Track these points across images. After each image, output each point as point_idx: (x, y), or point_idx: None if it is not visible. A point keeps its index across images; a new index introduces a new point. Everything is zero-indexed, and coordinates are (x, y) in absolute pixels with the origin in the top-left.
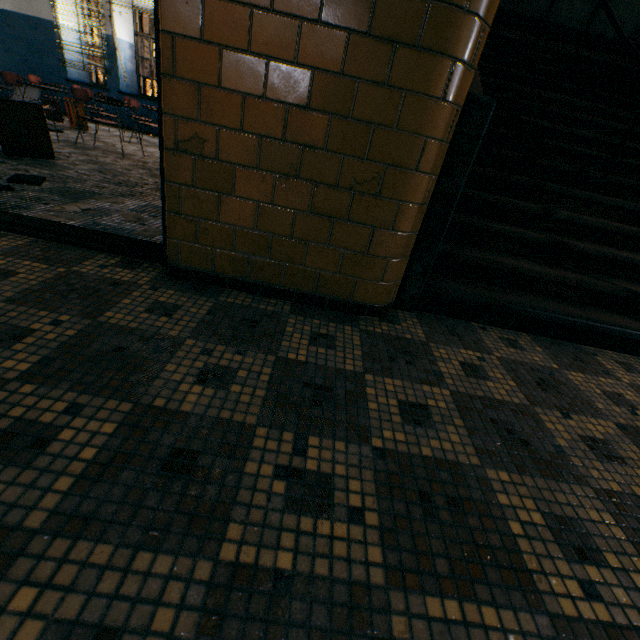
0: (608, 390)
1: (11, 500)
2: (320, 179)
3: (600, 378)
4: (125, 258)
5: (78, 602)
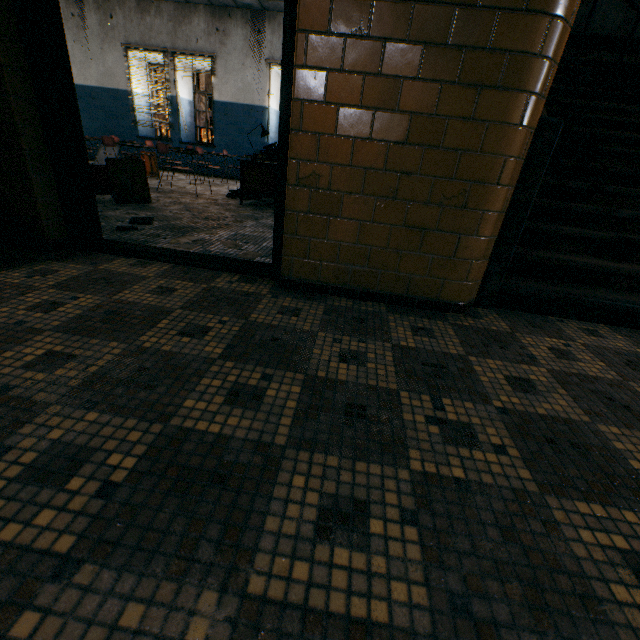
0: None
1: (259, 429)
2: (413, 198)
3: None
4: (242, 276)
5: (332, 485)
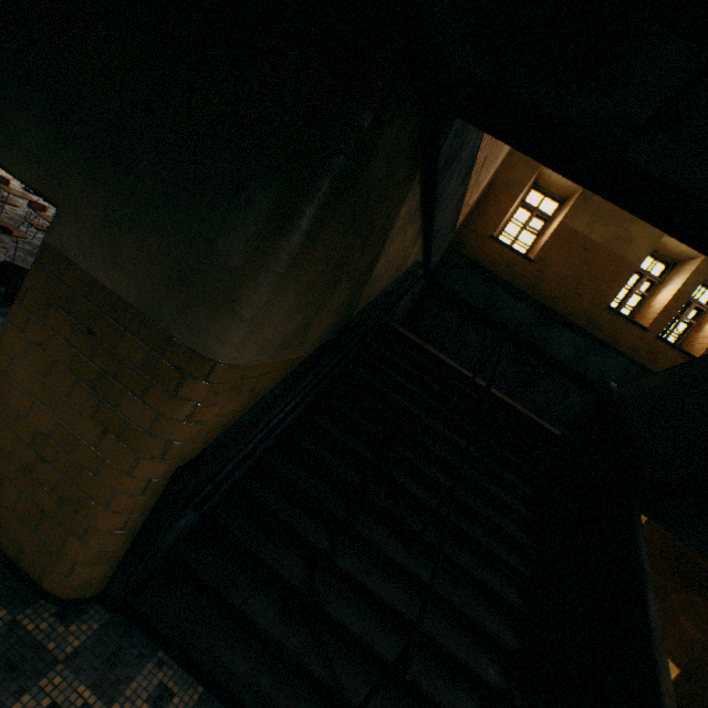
0: None
1: None
2: (45, 481)
3: None
4: None
5: None
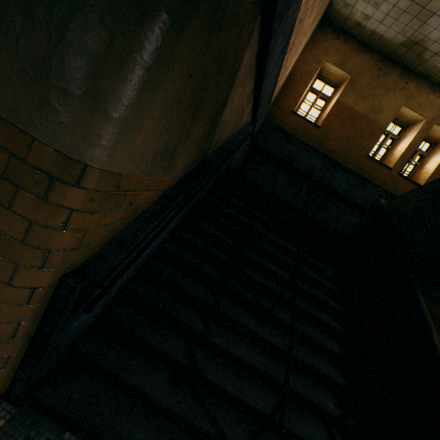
0: None
1: None
2: None
3: None
4: None
5: None
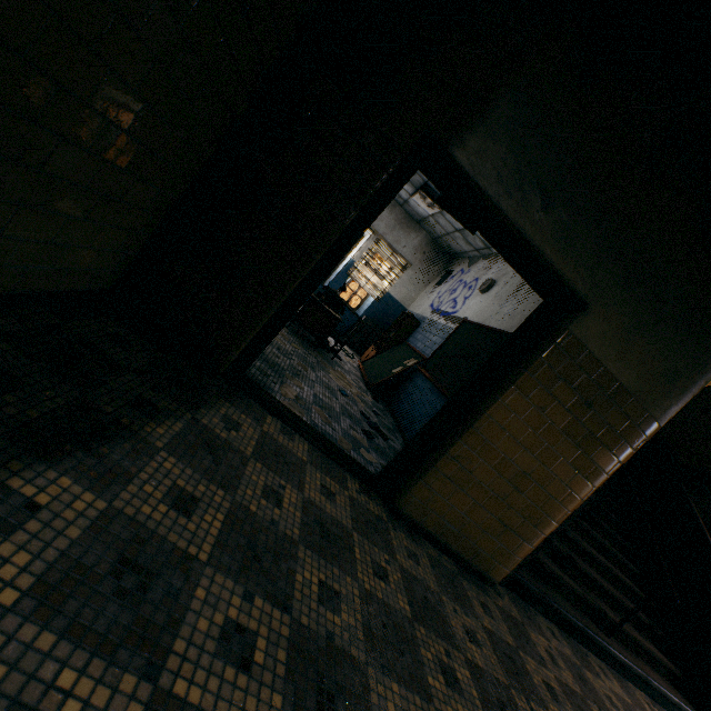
0: (604, 691)
1: None
2: (513, 505)
3: (598, 679)
4: (358, 481)
5: None
